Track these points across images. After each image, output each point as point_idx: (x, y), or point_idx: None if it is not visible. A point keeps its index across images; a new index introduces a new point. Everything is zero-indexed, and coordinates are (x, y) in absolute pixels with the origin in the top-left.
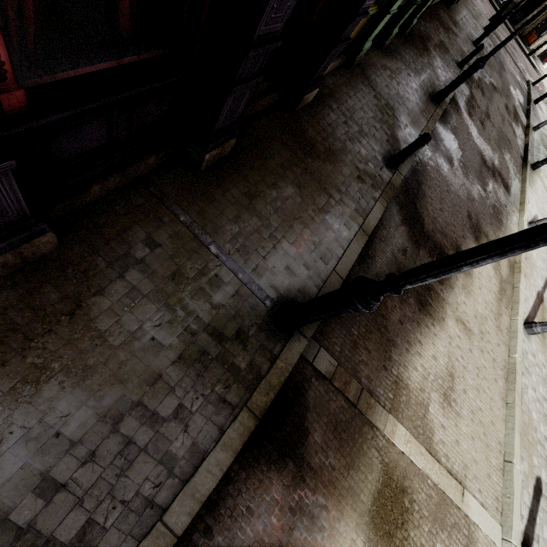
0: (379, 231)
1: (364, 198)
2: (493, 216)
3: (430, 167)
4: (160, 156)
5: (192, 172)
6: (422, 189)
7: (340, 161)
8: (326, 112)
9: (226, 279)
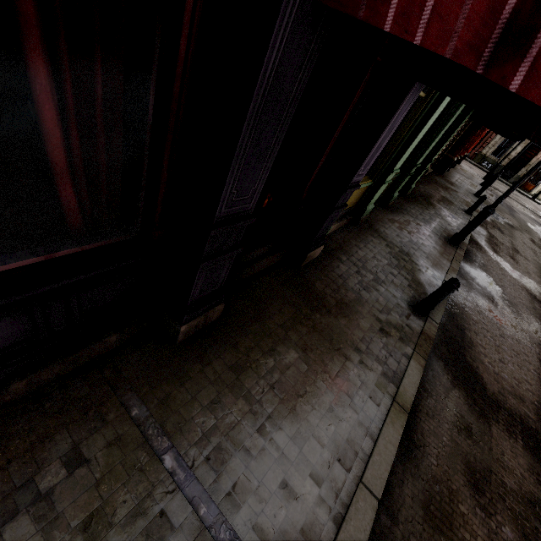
0: (422, 400)
1: (392, 356)
2: None
3: (468, 308)
4: (126, 332)
5: (168, 344)
6: (467, 335)
7: (356, 313)
8: (335, 264)
9: (178, 518)
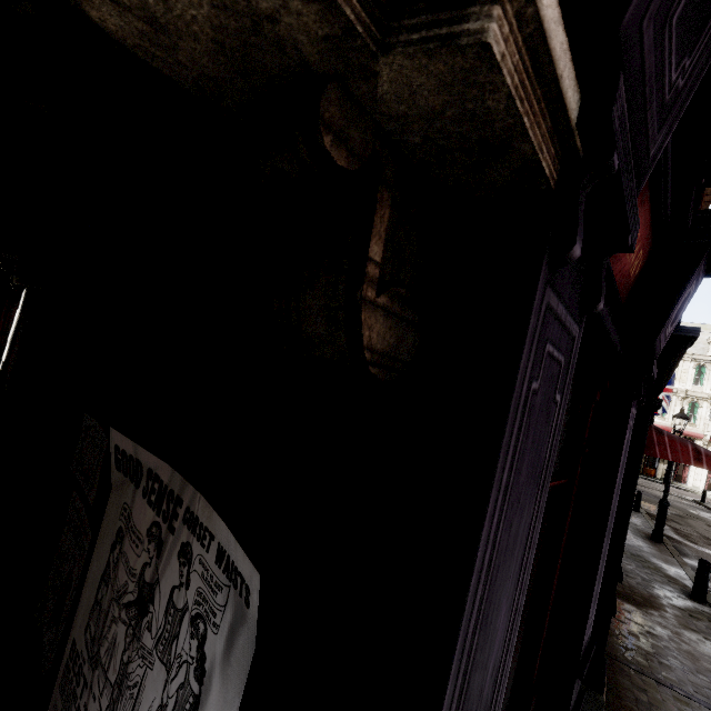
0: None
1: None
2: None
3: None
4: None
5: None
6: None
7: (662, 605)
8: None
9: None
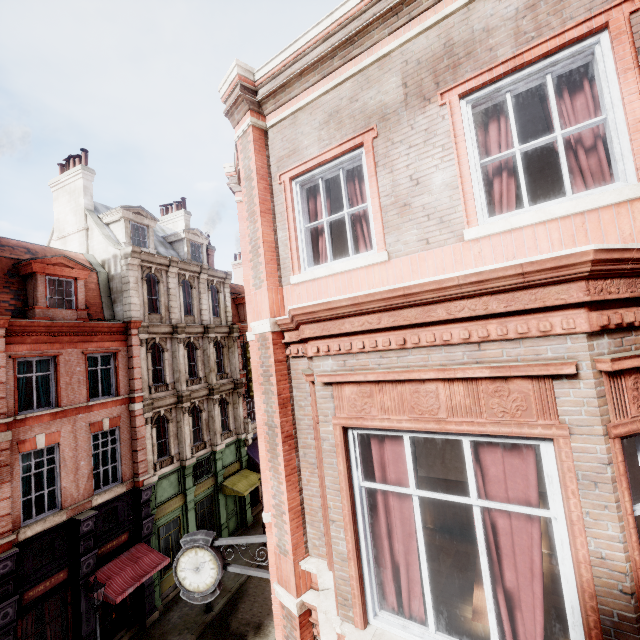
0: None
1: None
2: None
3: (250, 588)
4: None
5: None
6: (237, 606)
7: (168, 634)
8: (168, 614)
9: None
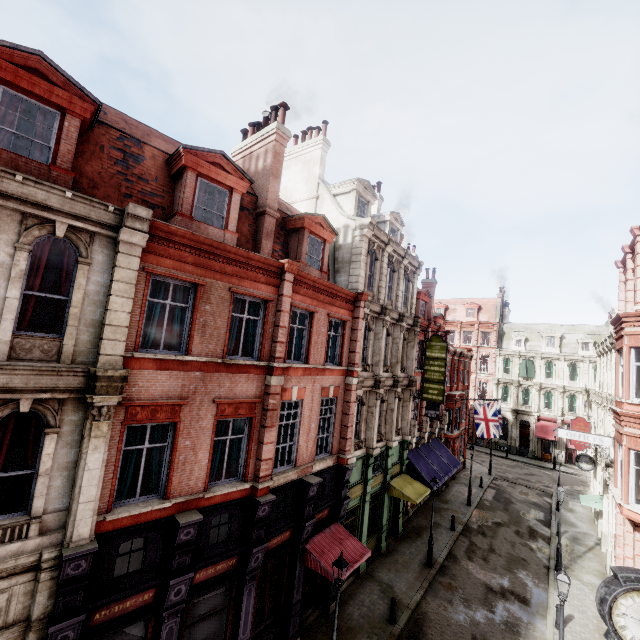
0: None
1: None
2: (506, 630)
3: (430, 612)
4: None
5: None
6: (423, 630)
7: (356, 631)
8: (346, 607)
9: None
